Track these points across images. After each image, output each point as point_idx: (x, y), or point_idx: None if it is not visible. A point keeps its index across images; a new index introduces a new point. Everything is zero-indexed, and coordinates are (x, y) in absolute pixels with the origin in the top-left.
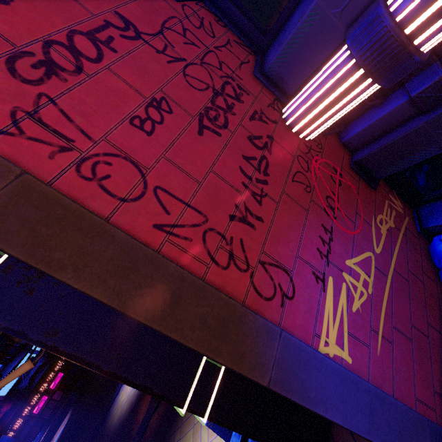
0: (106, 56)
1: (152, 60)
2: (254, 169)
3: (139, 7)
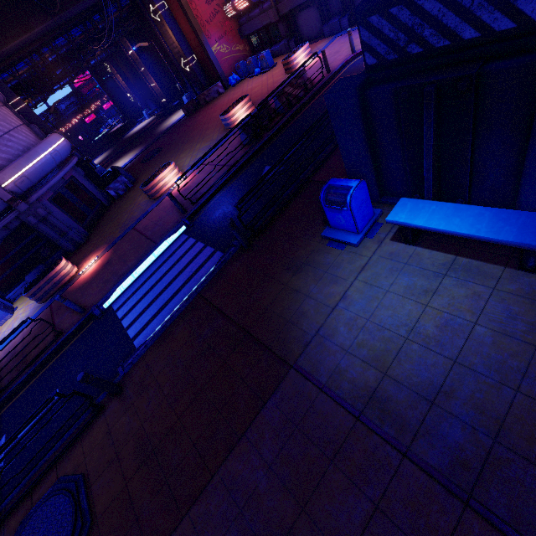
0: None
1: None
2: (212, 16)
3: None
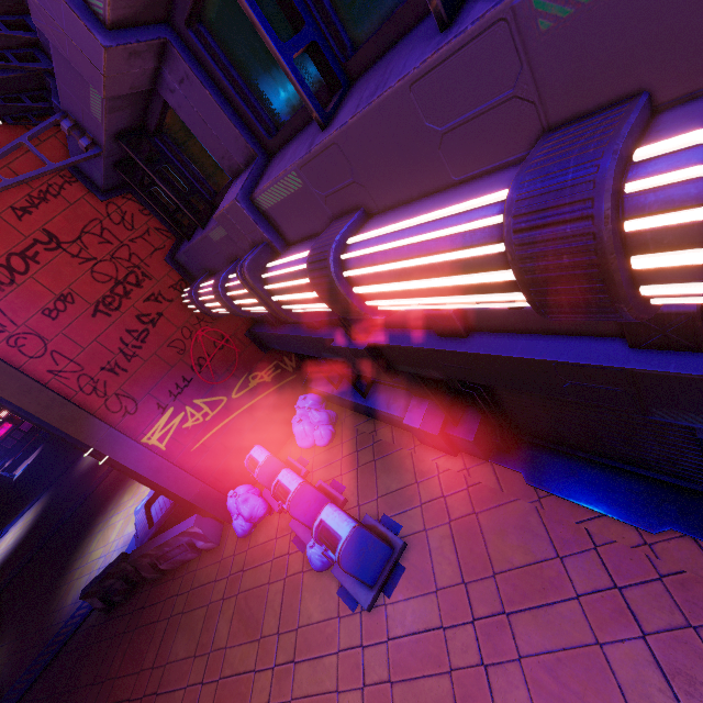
0: (32, 269)
1: (67, 264)
2: (133, 339)
3: (64, 218)
